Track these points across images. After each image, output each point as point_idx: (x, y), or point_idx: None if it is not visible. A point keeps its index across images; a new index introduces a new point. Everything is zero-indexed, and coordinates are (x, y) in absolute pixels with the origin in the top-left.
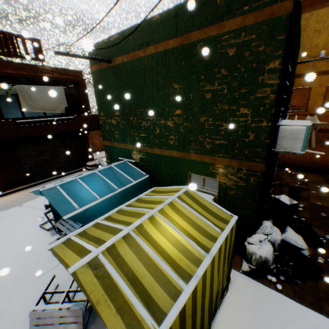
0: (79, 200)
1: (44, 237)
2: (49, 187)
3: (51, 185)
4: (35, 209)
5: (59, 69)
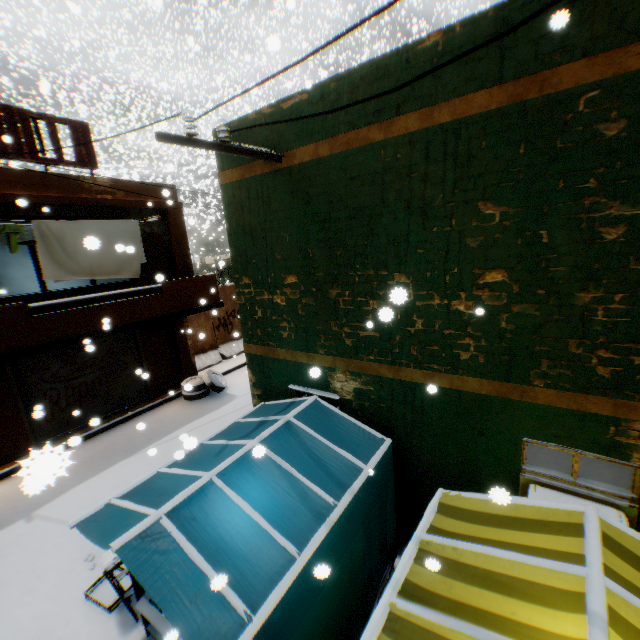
0: (237, 569)
1: (101, 639)
2: (138, 531)
3: (145, 521)
4: (68, 528)
5: (128, 182)
